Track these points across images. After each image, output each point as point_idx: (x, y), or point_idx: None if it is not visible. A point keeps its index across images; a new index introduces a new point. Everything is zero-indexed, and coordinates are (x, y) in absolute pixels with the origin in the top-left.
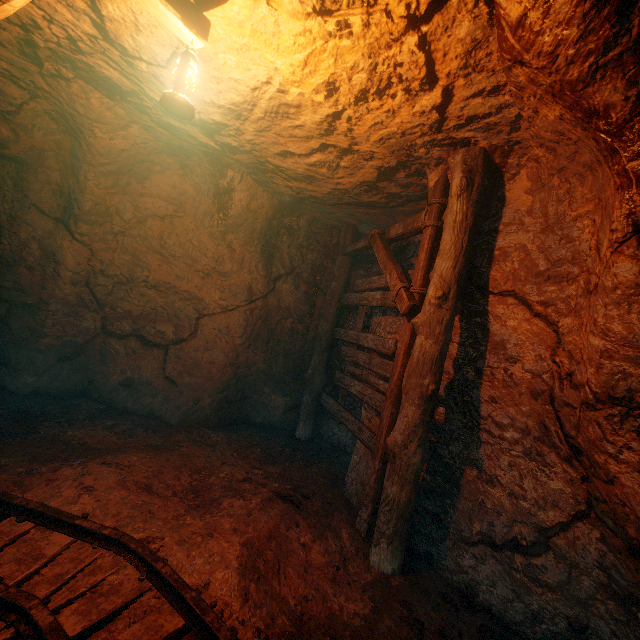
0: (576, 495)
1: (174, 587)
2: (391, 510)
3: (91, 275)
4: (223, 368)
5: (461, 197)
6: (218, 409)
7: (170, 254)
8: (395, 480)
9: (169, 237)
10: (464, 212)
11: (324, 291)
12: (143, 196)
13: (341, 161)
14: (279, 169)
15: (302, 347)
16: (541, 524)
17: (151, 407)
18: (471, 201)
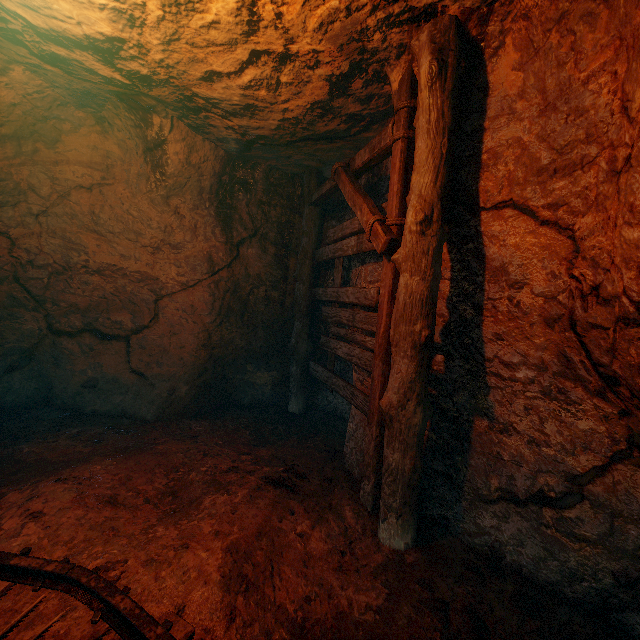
0: (613, 433)
1: (134, 626)
2: (395, 480)
3: (18, 268)
4: (195, 351)
5: (433, 88)
6: (198, 396)
7: (108, 231)
8: (396, 446)
9: (102, 211)
10: (439, 108)
11: (296, 251)
12: (59, 164)
13: (281, 75)
14: (211, 103)
15: (281, 316)
16: (571, 471)
17: (123, 406)
18: (446, 92)
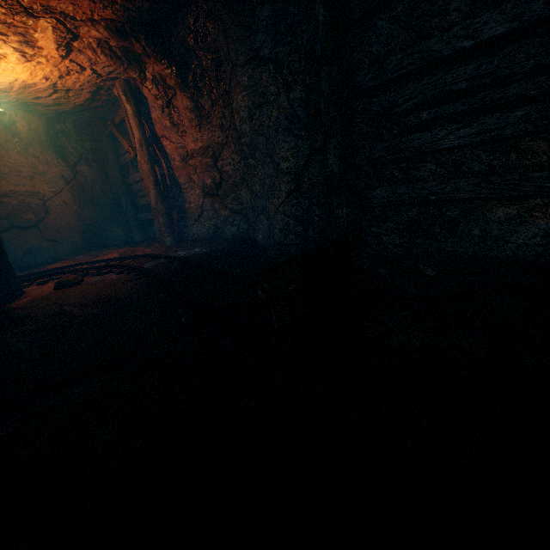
0: (201, 192)
1: (100, 260)
2: (164, 227)
3: None
4: (76, 223)
5: (127, 103)
6: (87, 243)
7: (1, 174)
8: (160, 217)
9: None
10: (132, 109)
11: (108, 162)
12: None
13: (69, 94)
14: (37, 104)
15: (114, 198)
16: (200, 206)
17: (51, 257)
18: (132, 103)
